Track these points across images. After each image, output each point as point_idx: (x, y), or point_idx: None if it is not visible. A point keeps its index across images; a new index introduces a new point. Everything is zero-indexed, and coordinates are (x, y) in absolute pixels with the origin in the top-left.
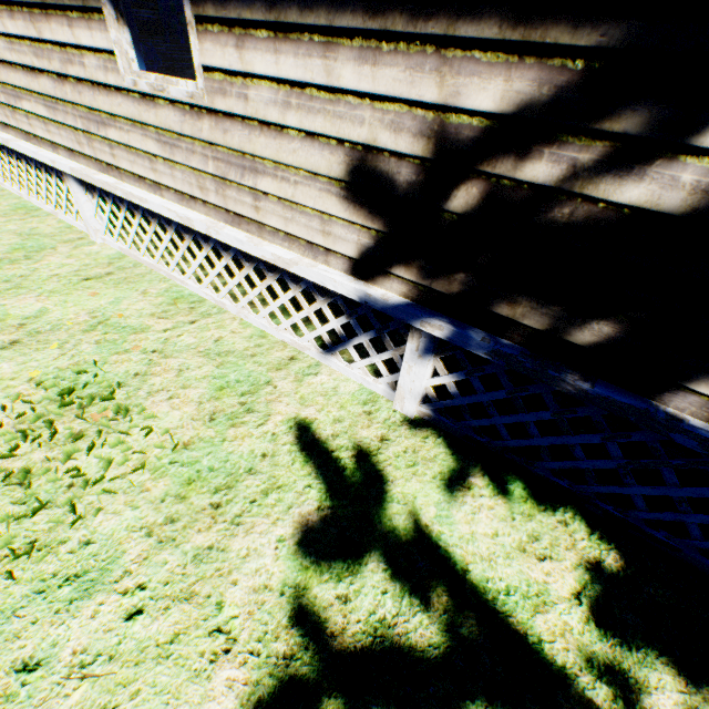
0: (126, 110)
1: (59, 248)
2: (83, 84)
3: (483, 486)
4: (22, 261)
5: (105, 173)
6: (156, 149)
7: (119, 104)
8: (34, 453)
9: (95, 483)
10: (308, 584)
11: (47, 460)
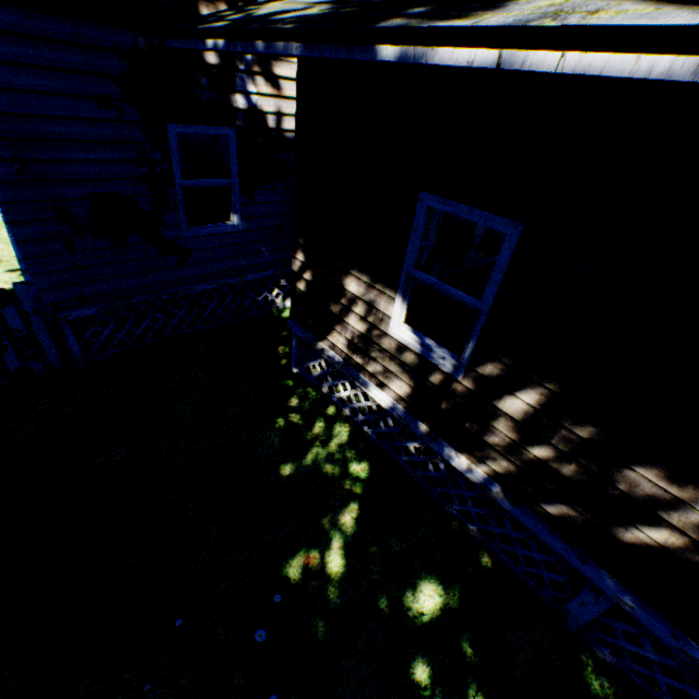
0: None
1: None
2: None
3: (20, 273)
4: None
5: None
6: None
7: None
8: None
9: None
10: None
11: None
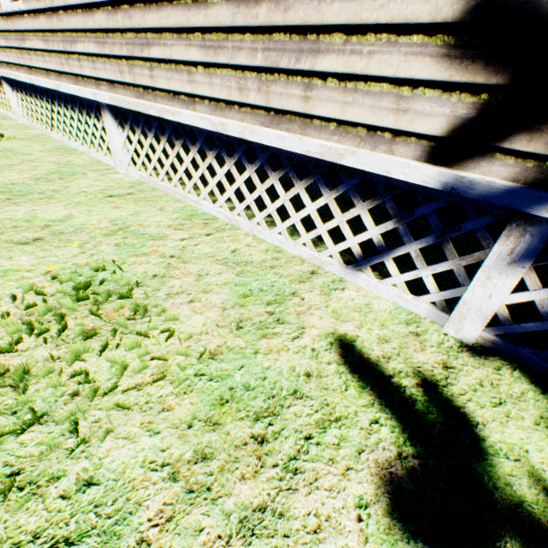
0: (174, 20)
1: (88, 174)
2: (135, 6)
3: None
4: (56, 181)
5: (140, 98)
6: (198, 56)
7: (167, 16)
8: (37, 349)
9: (105, 393)
10: None
11: (50, 359)
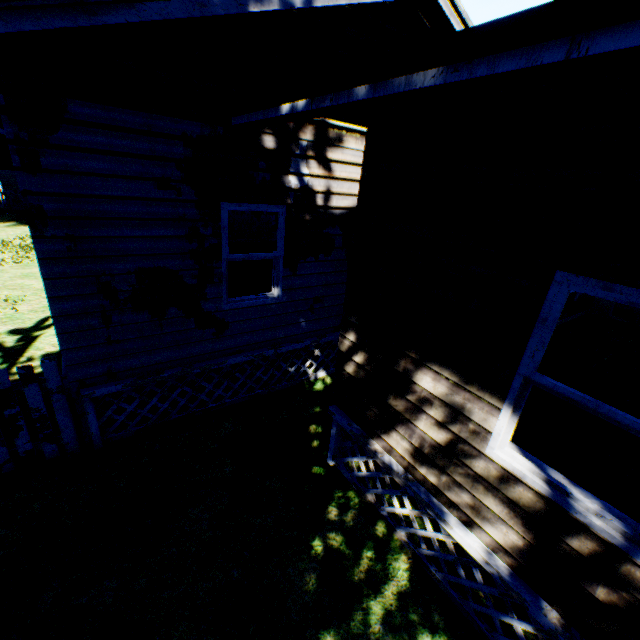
0: None
1: None
2: None
3: None
4: None
5: None
6: None
7: None
8: None
9: None
10: (3, 334)
11: None
